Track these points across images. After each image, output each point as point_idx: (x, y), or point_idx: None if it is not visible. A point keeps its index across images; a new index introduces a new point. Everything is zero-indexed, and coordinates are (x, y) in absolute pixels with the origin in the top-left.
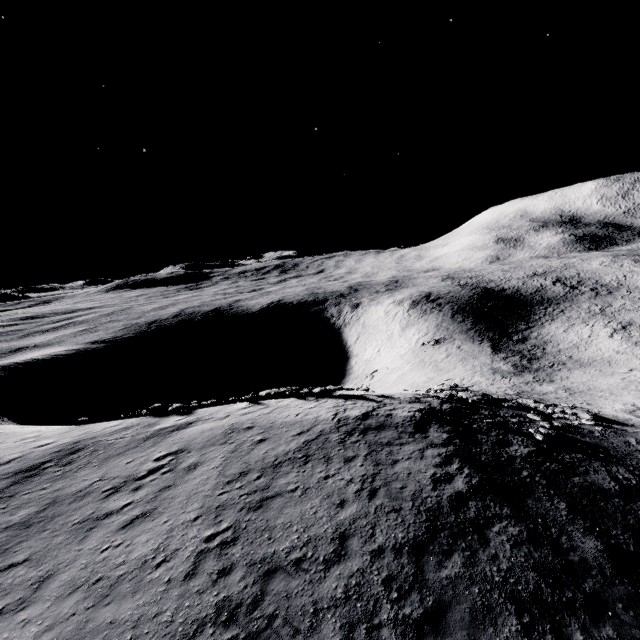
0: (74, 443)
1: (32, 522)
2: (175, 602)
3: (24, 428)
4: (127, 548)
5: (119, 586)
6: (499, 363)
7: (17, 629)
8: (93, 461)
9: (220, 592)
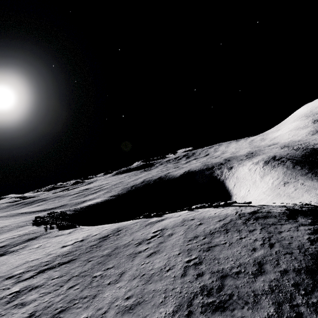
0: (117, 228)
1: (111, 254)
2: (180, 285)
3: None
4: (152, 264)
5: (153, 277)
6: None
7: (117, 289)
8: (127, 234)
9: (200, 282)
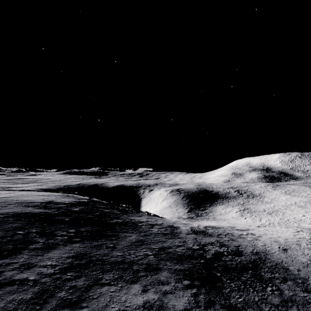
0: None
1: None
2: None
3: None
4: None
5: None
6: (185, 215)
7: None
8: None
9: None
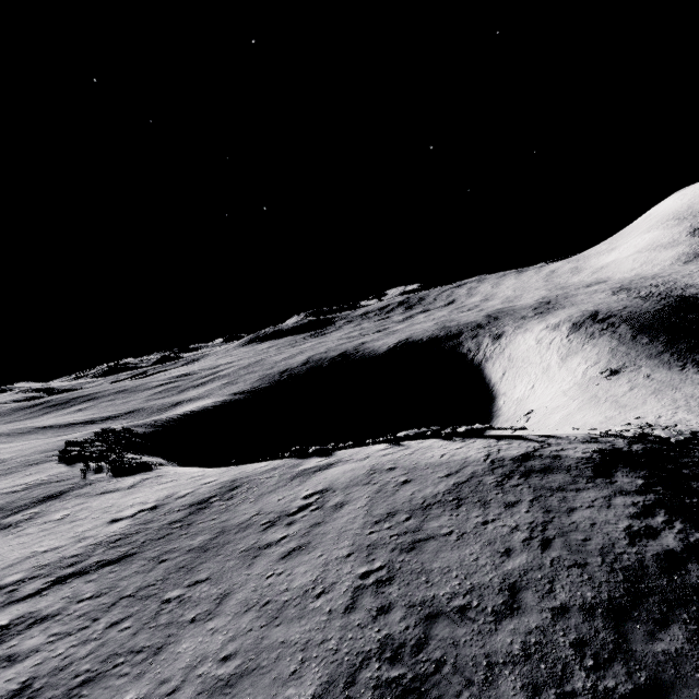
0: (232, 481)
1: (208, 547)
2: (338, 632)
3: (190, 470)
4: (288, 577)
5: (286, 610)
6: None
7: (208, 635)
8: (250, 497)
9: (381, 629)
